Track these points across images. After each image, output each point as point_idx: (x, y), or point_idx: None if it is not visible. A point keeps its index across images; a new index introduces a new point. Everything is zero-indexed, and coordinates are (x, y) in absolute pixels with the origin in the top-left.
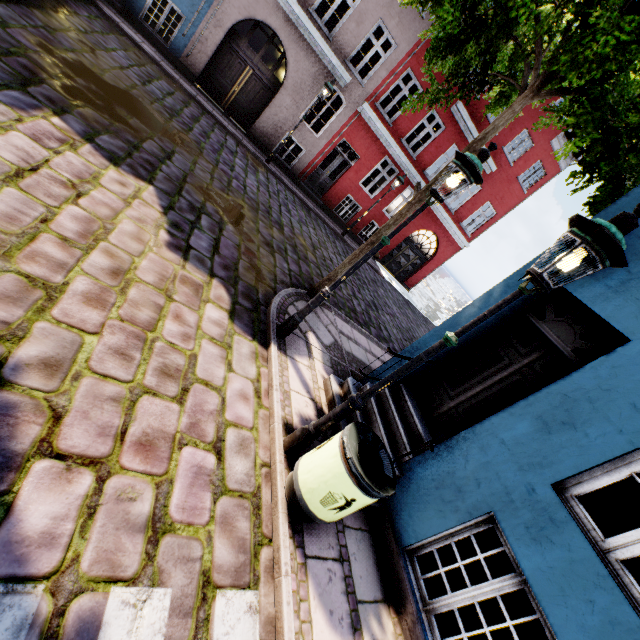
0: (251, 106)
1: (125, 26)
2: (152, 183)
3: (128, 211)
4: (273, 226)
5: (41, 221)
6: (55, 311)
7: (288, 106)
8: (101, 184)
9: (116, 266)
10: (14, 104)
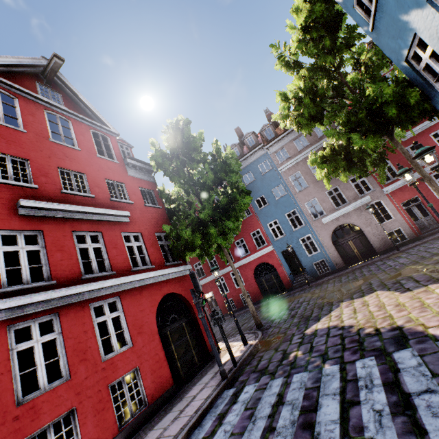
0: (365, 247)
1: (320, 281)
2: (376, 290)
3: (380, 298)
4: (431, 258)
5: (369, 312)
6: (394, 317)
7: (371, 229)
8: (367, 301)
9: (395, 305)
10: (336, 307)
